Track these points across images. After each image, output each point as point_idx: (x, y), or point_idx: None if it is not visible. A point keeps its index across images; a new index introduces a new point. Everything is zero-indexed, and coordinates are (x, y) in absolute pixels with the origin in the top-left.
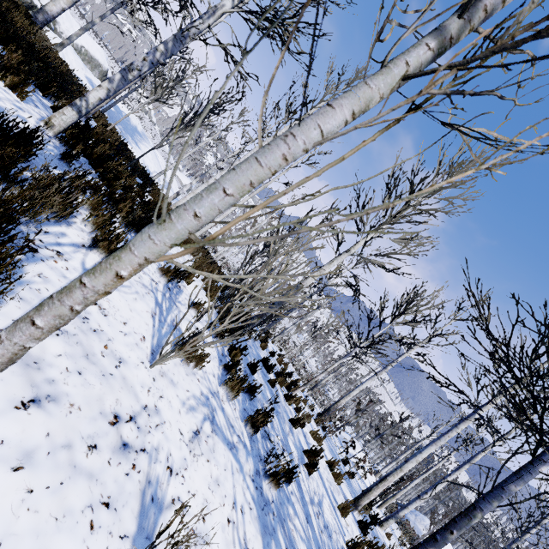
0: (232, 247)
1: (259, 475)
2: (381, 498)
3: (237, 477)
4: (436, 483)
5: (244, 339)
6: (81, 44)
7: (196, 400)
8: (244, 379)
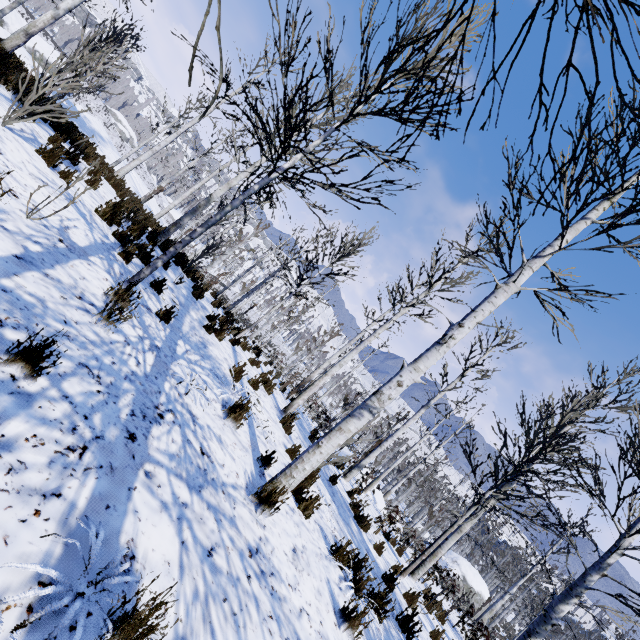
0: (217, 262)
1: (113, 249)
2: (354, 465)
3: (82, 224)
4: (396, 431)
5: (174, 267)
6: (35, 48)
7: (55, 183)
8: (116, 206)
